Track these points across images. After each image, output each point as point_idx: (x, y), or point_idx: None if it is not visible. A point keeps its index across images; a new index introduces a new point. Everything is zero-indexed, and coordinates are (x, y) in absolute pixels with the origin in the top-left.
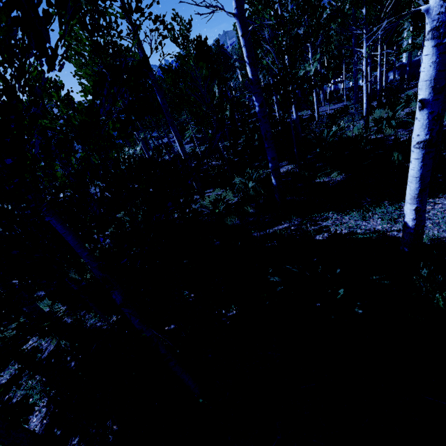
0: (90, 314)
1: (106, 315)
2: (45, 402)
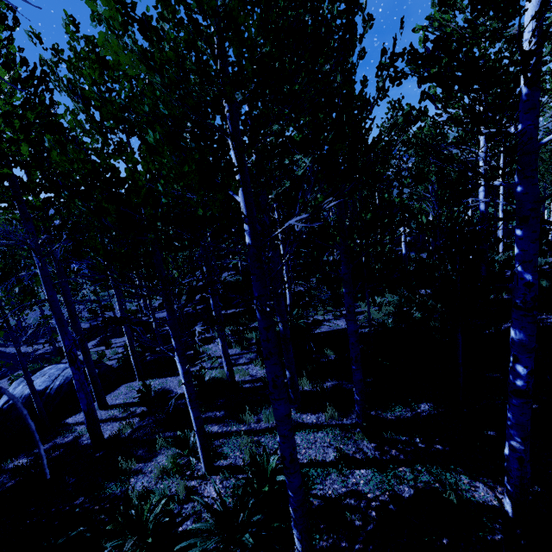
0: (374, 410)
1: (403, 406)
2: (465, 479)
